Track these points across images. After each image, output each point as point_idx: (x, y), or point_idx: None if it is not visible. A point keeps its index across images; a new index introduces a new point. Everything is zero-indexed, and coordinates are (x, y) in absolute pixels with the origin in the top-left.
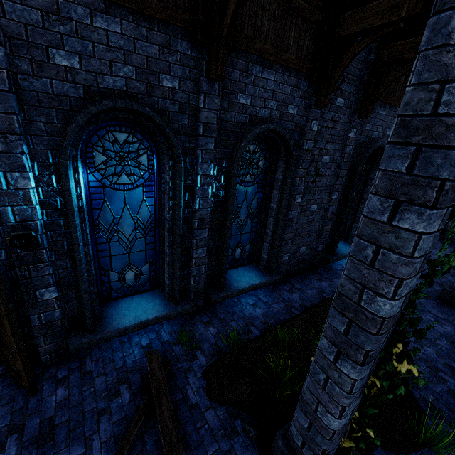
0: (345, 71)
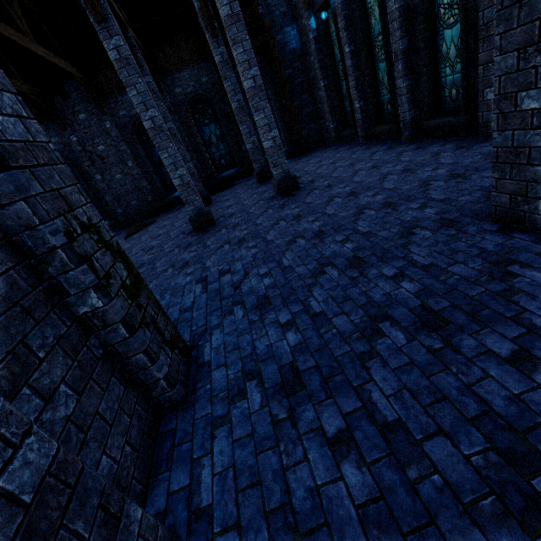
0: (71, 102)
